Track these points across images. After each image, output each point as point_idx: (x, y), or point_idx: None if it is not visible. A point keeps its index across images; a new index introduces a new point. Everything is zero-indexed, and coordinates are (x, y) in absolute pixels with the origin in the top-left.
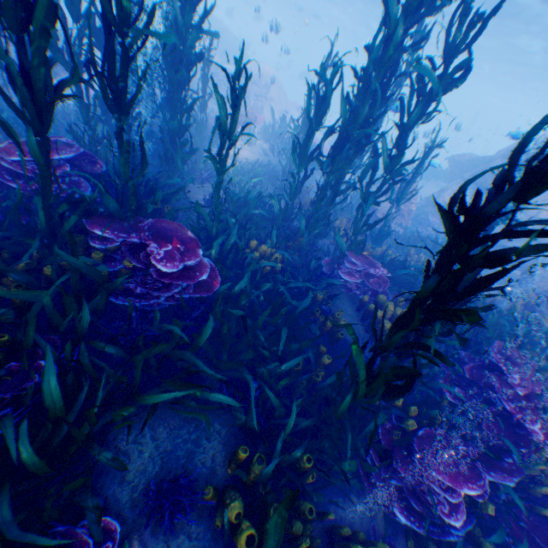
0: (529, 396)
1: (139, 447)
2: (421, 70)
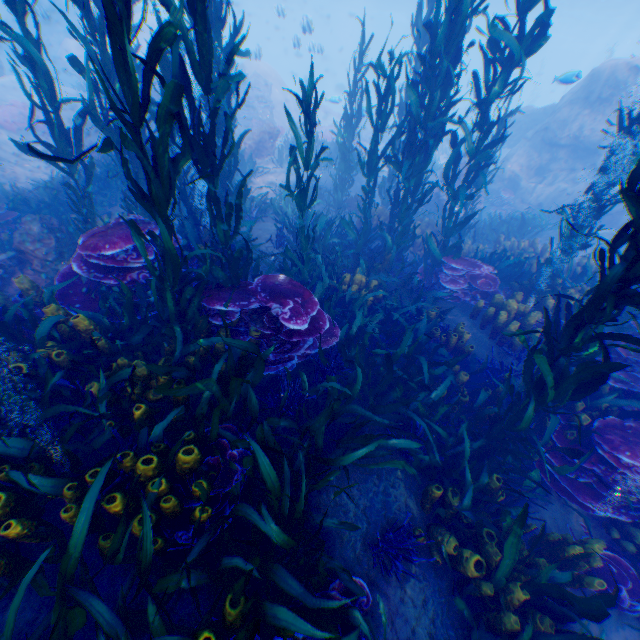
0: None
1: (340, 508)
2: (497, 36)
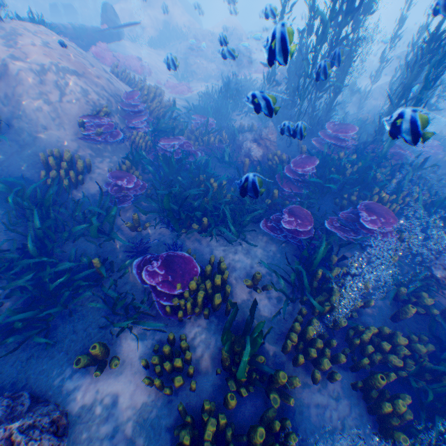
0: None
1: None
2: None
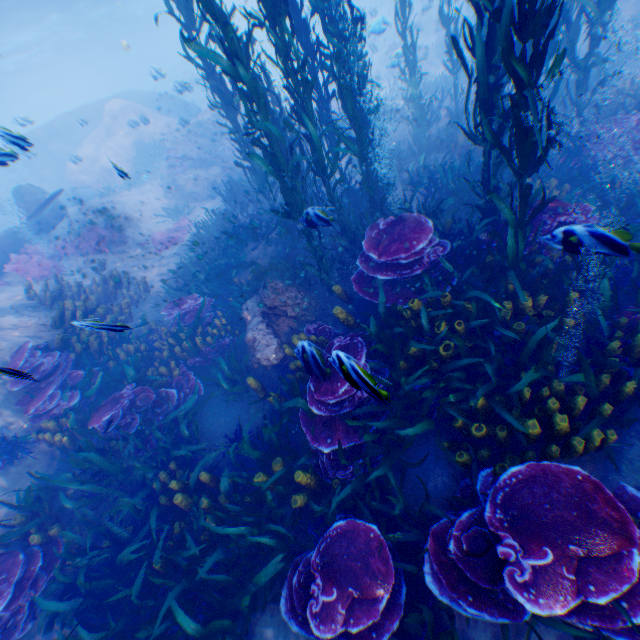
0: None
1: None
2: None
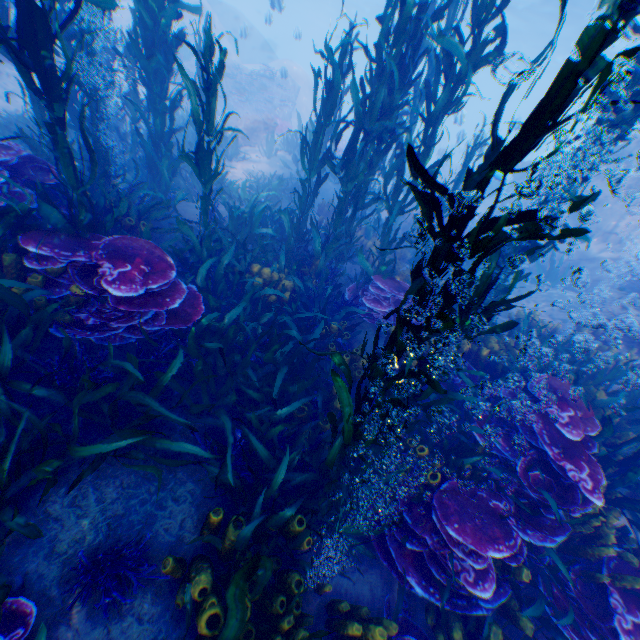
0: (582, 439)
1: (77, 511)
2: (445, 43)
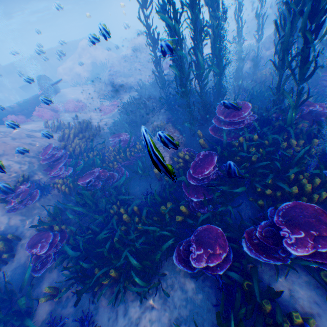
0: None
1: None
2: None
